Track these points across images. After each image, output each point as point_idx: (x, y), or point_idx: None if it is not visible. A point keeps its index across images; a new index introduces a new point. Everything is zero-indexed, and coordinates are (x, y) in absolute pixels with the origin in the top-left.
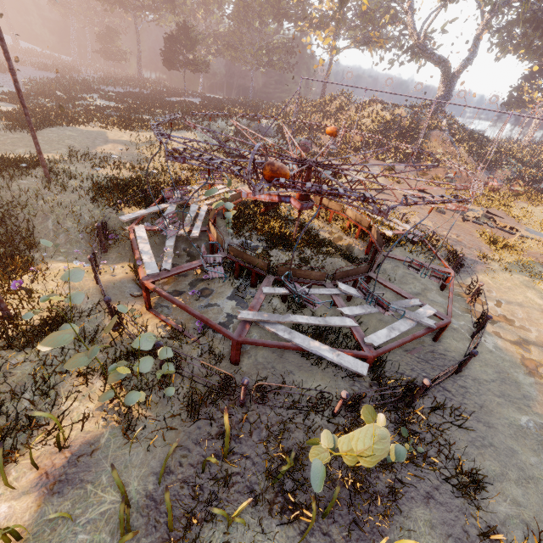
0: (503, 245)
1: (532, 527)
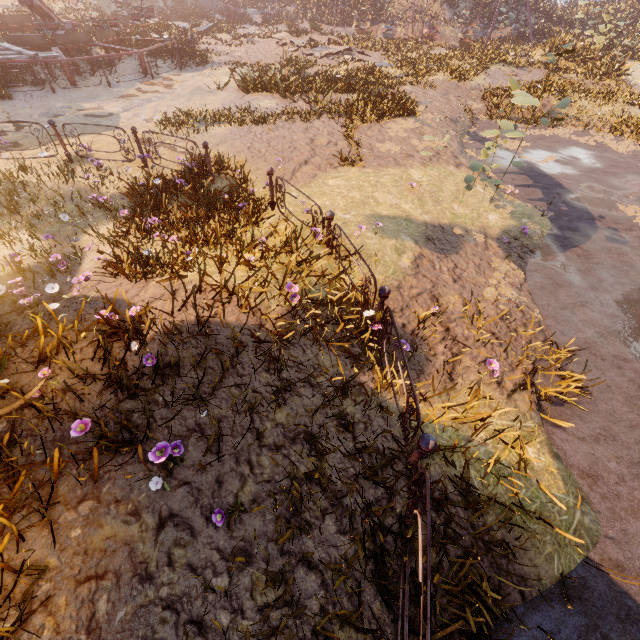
0: (290, 61)
1: None
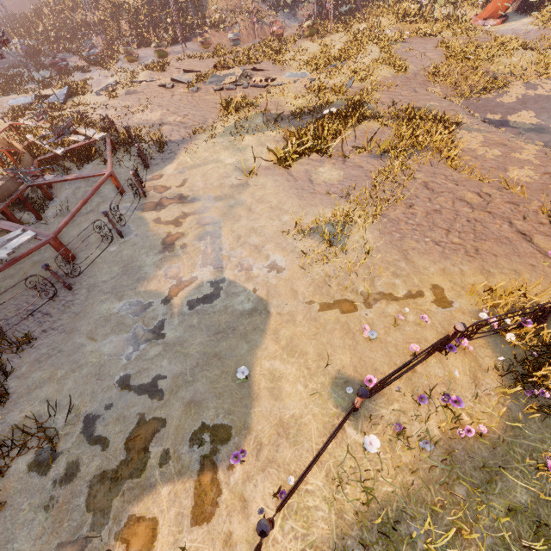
0: (234, 107)
1: (44, 417)
